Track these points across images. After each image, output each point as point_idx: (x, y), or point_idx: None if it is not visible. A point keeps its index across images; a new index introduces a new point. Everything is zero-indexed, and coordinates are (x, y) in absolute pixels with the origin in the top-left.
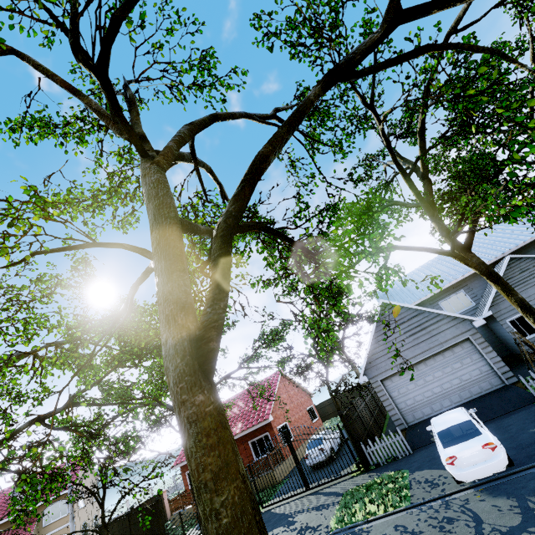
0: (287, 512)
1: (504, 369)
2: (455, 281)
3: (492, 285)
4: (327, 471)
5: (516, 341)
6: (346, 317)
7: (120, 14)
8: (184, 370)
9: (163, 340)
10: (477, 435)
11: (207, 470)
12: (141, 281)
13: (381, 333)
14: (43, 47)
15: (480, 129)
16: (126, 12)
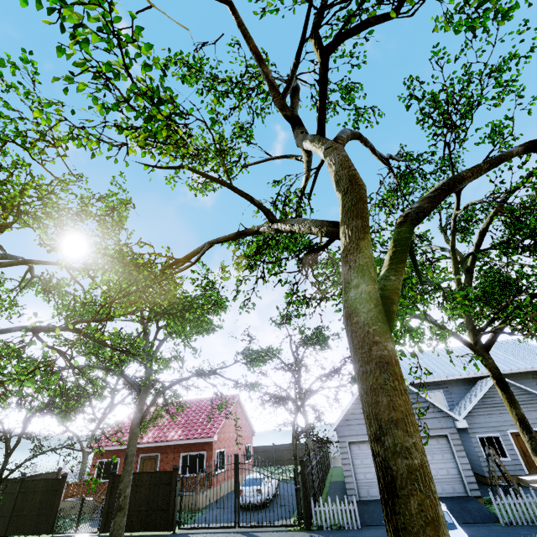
0: None
1: (471, 478)
2: (438, 379)
3: (499, 391)
4: (258, 516)
5: (488, 456)
6: (402, 355)
7: (373, 21)
8: (377, 316)
9: (353, 284)
10: (452, 529)
11: (399, 409)
12: (226, 240)
13: None
14: (254, 13)
15: (535, 252)
16: (377, 22)
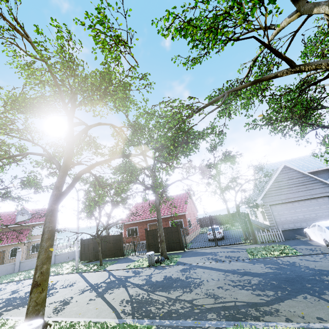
0: (208, 252)
1: None
2: (312, 170)
3: None
4: (223, 242)
5: None
6: None
7: None
8: None
9: None
10: None
11: None
12: (241, 88)
13: (277, 181)
14: None
15: None
16: None
